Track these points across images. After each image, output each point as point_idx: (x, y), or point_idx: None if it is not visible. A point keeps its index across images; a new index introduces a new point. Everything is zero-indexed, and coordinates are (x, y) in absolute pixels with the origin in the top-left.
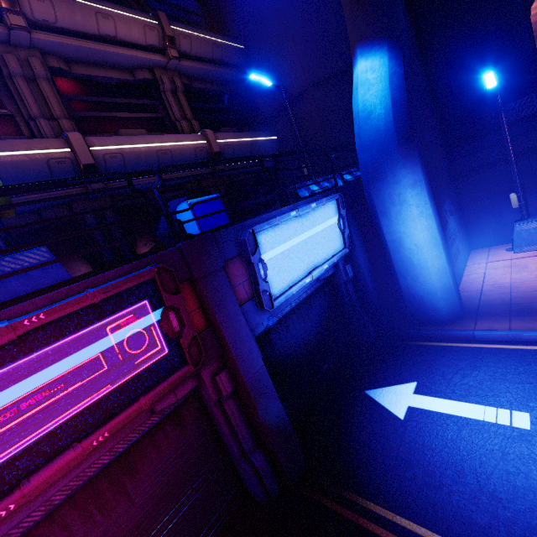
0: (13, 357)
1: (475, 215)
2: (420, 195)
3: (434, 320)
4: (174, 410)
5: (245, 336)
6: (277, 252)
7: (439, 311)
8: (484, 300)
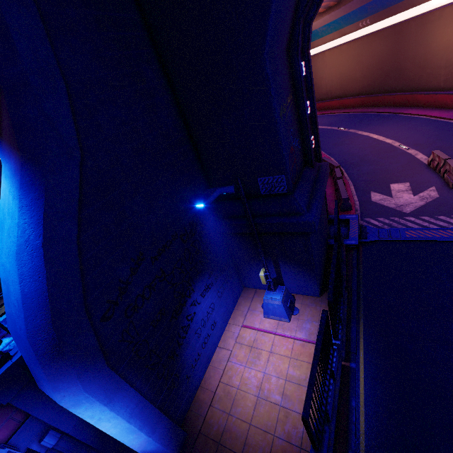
0: None
1: (243, 264)
2: (92, 408)
3: None
4: None
5: None
6: None
7: None
8: (207, 422)
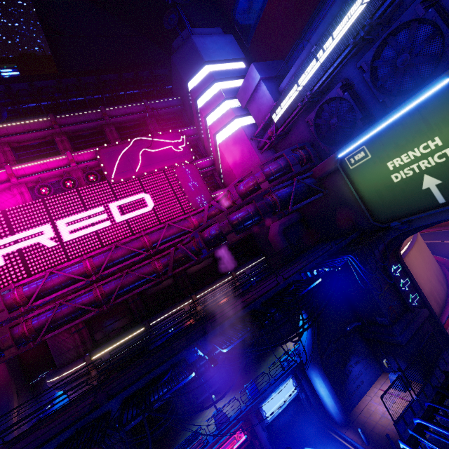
0: (226, 442)
1: (379, 357)
2: (319, 380)
3: (336, 422)
4: (247, 446)
5: (261, 431)
6: (269, 406)
7: (336, 420)
8: (358, 418)
